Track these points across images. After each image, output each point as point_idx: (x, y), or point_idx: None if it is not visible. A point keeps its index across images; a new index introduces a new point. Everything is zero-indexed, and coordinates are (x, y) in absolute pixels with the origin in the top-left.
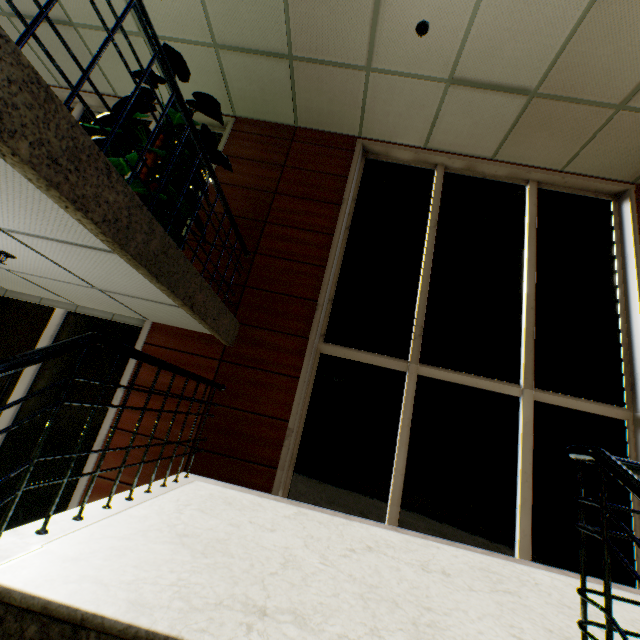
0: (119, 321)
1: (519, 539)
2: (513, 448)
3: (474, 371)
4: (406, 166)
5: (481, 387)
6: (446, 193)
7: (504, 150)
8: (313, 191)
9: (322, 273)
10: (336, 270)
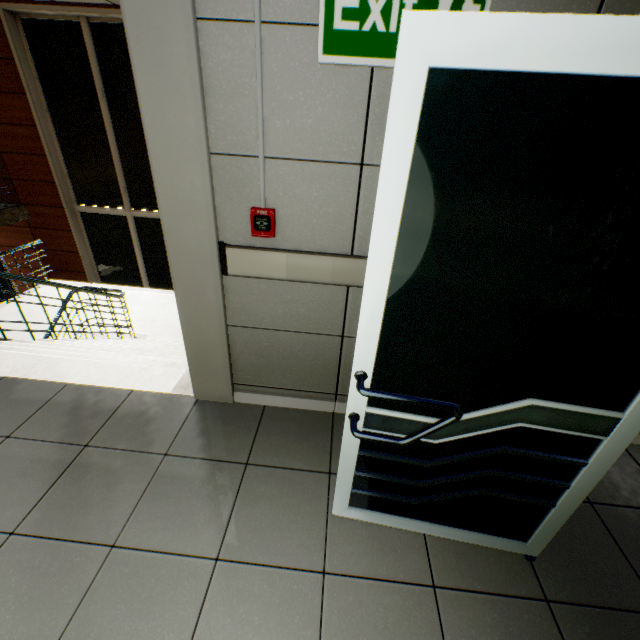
0: None
1: None
2: None
3: None
4: (57, 22)
5: None
6: (101, 53)
7: (113, 1)
8: (0, 83)
9: (48, 161)
10: (59, 152)
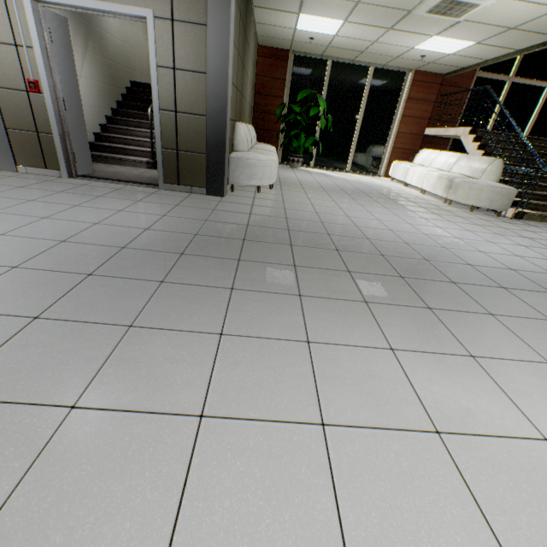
0: (401, 71)
1: None
2: (534, 108)
3: (533, 78)
4: None
5: (533, 85)
6: None
7: None
8: None
9: None
10: None
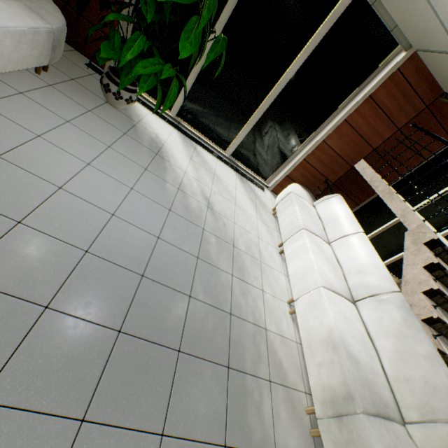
0: (394, 36)
1: (446, 232)
2: None
3: None
4: None
5: None
6: None
7: None
8: None
9: None
10: None
